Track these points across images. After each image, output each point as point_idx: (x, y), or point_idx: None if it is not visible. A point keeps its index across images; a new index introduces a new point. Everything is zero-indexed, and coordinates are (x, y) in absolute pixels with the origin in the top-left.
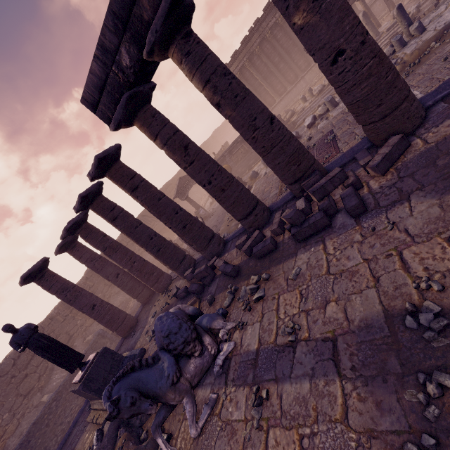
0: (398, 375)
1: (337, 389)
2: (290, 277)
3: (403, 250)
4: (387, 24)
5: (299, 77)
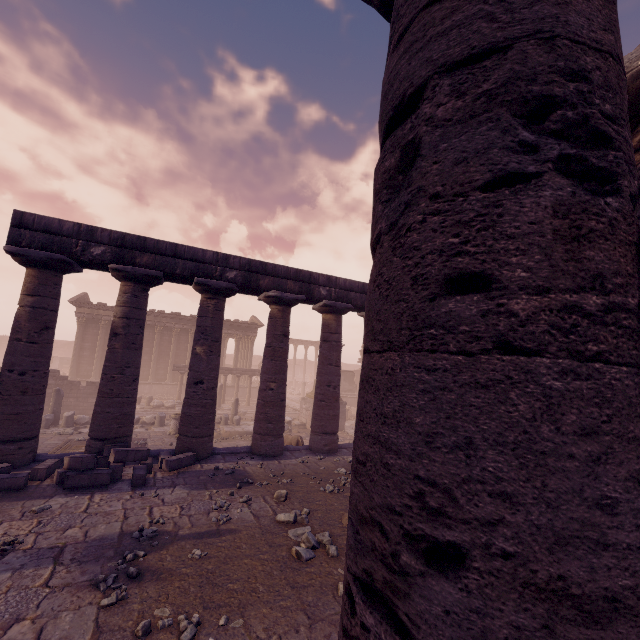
0: (110, 557)
1: (47, 571)
2: (35, 507)
3: (155, 507)
4: (228, 406)
5: (150, 381)
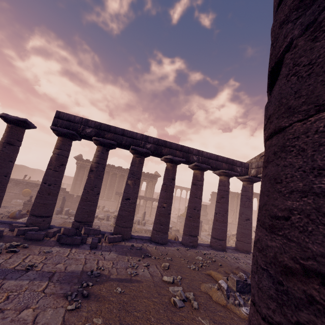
0: (75, 283)
1: (45, 284)
2: (45, 250)
3: (100, 260)
4: (140, 215)
5: (104, 198)
